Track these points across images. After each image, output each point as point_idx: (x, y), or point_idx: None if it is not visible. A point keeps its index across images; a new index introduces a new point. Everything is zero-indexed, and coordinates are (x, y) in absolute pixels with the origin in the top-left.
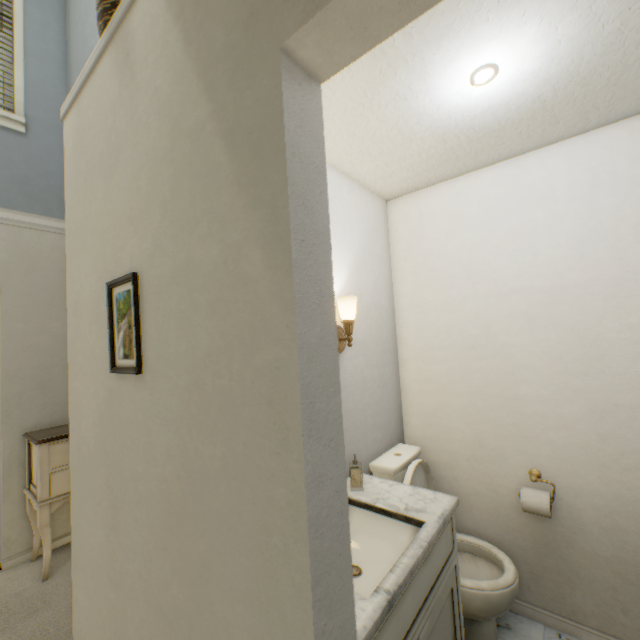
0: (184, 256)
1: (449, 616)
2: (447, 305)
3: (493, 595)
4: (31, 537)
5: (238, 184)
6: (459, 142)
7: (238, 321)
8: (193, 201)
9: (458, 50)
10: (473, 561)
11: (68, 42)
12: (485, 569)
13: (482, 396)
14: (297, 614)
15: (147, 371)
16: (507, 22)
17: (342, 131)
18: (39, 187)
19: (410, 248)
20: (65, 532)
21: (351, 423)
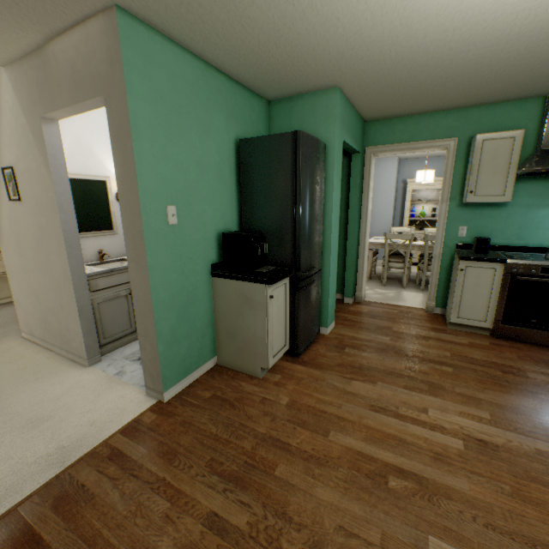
0: (28, 165)
1: None
2: None
3: None
4: None
5: (38, 148)
6: None
7: (44, 186)
8: (27, 148)
9: None
10: None
11: None
12: None
13: None
14: (64, 249)
15: (23, 200)
16: None
17: None
18: None
19: None
20: (0, 298)
21: None
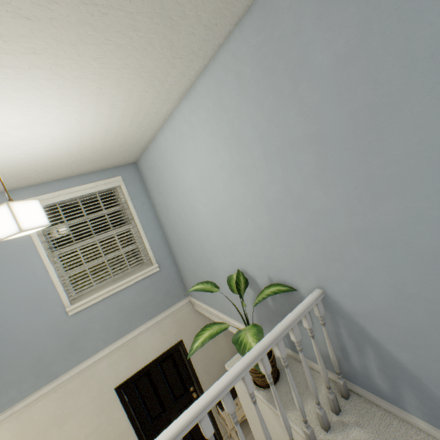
0: None
1: None
2: None
3: None
4: (225, 428)
5: None
6: None
7: None
8: None
9: None
10: None
11: (153, 205)
12: None
13: None
14: None
15: None
16: None
17: None
18: (173, 289)
19: None
20: None
21: None
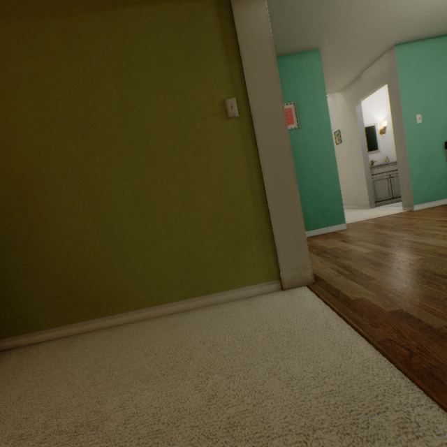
0: (346, 126)
1: None
2: None
3: None
4: None
5: (352, 117)
6: None
7: (353, 131)
8: (346, 119)
9: None
10: None
11: None
12: None
13: None
14: (360, 155)
15: (342, 142)
16: None
17: None
18: None
19: None
20: None
21: (388, 151)
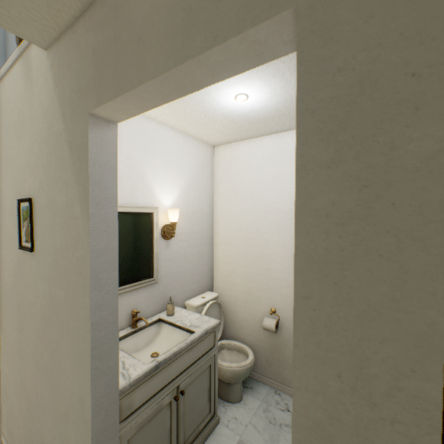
0: (52, 196)
1: (207, 378)
2: (240, 214)
3: (237, 370)
4: None
5: (73, 170)
6: (244, 123)
7: (71, 235)
8: (56, 170)
9: (222, 86)
10: (238, 355)
11: None
12: (243, 359)
13: (253, 267)
14: (86, 361)
15: (36, 251)
16: (243, 78)
17: (171, 113)
18: None
19: (224, 177)
20: None
21: (174, 279)
